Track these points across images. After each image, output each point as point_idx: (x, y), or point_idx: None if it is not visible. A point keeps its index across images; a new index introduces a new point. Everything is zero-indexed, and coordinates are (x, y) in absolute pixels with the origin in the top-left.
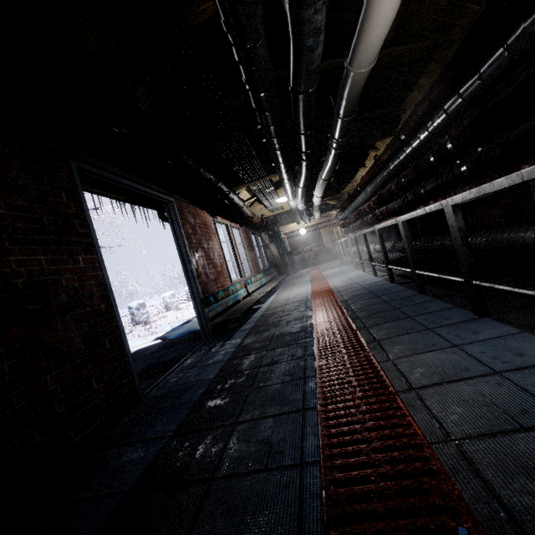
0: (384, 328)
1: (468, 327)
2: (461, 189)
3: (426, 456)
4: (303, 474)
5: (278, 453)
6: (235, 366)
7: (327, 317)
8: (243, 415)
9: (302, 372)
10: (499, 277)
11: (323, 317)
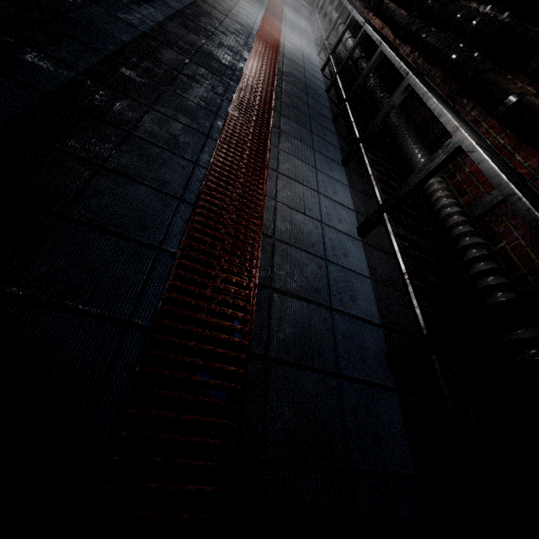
0: (291, 125)
1: (331, 165)
2: (436, 70)
3: (261, 198)
4: (195, 168)
5: (182, 149)
6: (153, 49)
7: (258, 75)
8: (158, 105)
9: (216, 108)
10: (373, 153)
11: (255, 71)
